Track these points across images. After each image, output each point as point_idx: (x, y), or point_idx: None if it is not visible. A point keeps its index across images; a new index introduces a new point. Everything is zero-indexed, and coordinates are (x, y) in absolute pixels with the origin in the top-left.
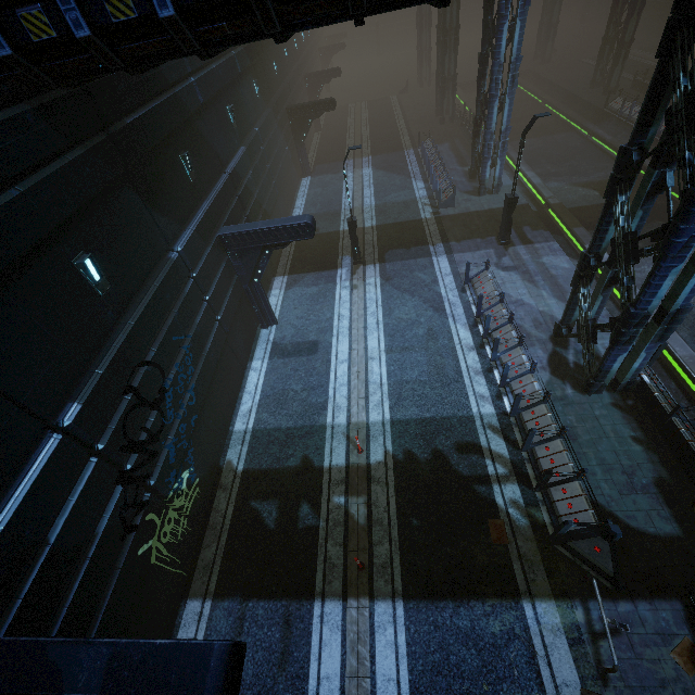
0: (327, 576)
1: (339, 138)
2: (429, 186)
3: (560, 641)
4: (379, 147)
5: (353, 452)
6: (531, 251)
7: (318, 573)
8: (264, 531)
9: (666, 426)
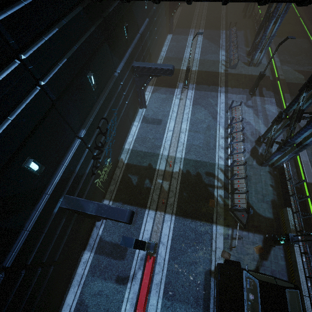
0: (151, 203)
1: (190, 14)
2: (227, 54)
3: (221, 237)
4: (209, 24)
5: (168, 166)
6: (262, 100)
7: (148, 202)
8: (132, 185)
9: (284, 183)
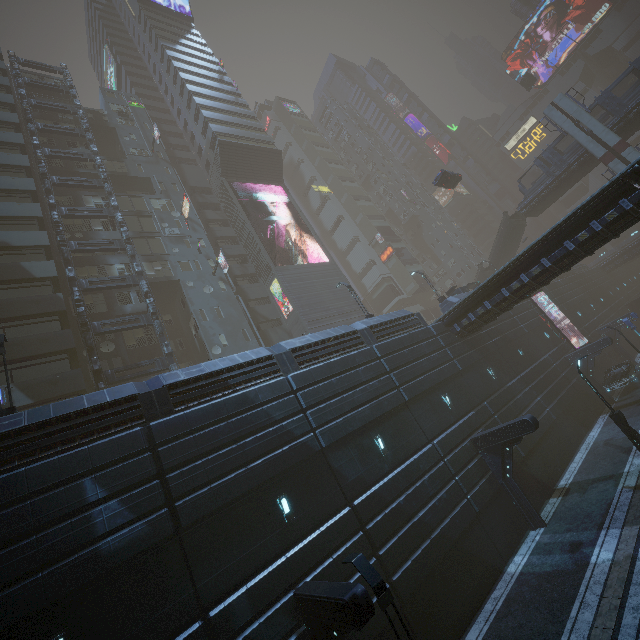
0: None
1: None
2: None
3: None
4: None
5: None
6: None
7: None
8: None
9: None
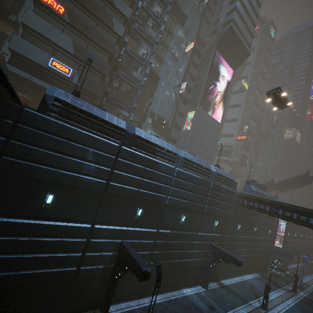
0: None
1: None
2: None
3: None
4: None
5: None
6: None
7: None
8: None
9: None
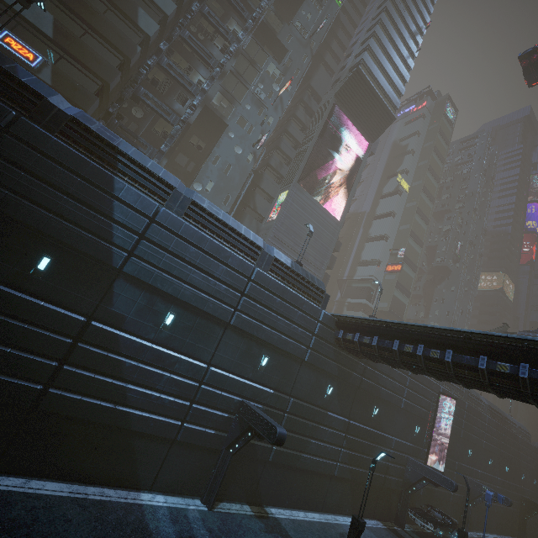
0: None
1: None
2: None
3: None
4: None
5: None
6: None
7: None
8: None
9: None
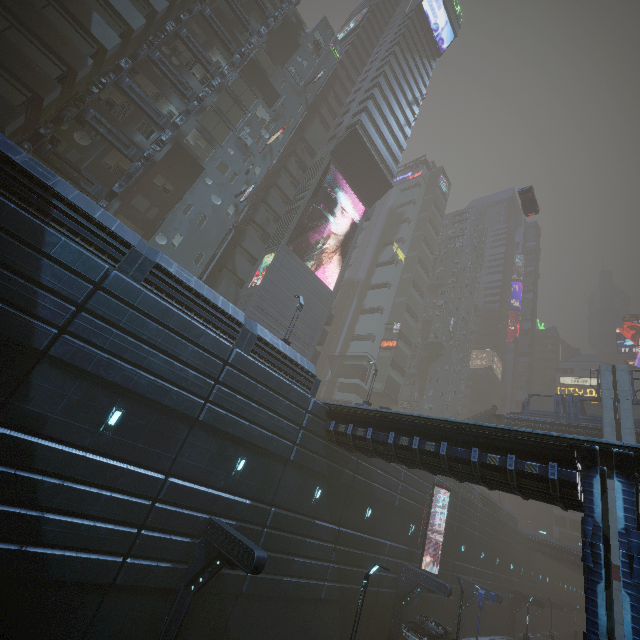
0: None
1: (581, 639)
2: None
3: None
4: None
5: None
6: None
7: None
8: None
9: None
